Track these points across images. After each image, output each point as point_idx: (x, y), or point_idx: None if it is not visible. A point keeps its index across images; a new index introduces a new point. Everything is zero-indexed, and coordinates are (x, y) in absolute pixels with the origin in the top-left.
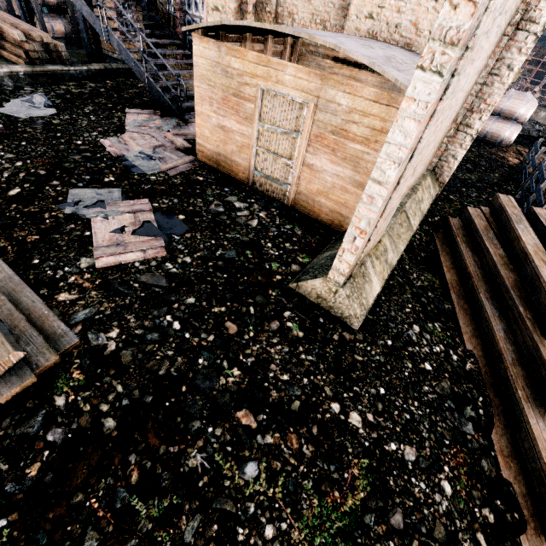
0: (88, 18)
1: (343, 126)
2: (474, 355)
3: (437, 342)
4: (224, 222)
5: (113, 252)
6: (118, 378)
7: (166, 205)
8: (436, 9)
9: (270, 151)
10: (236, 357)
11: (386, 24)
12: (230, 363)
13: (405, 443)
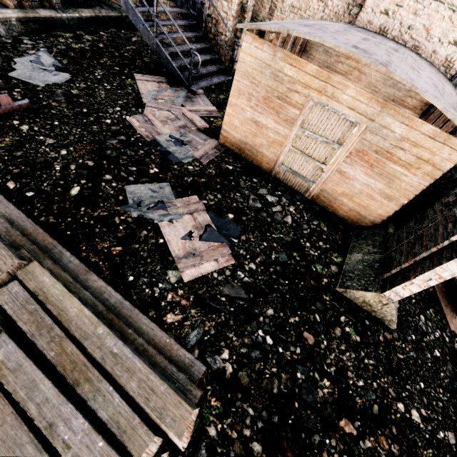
0: None
1: (389, 149)
2: (456, 334)
3: (435, 328)
4: (266, 220)
5: (194, 264)
6: (246, 401)
7: (213, 201)
8: (451, 19)
9: (303, 153)
10: (322, 367)
11: (400, 23)
12: (320, 375)
13: (447, 429)
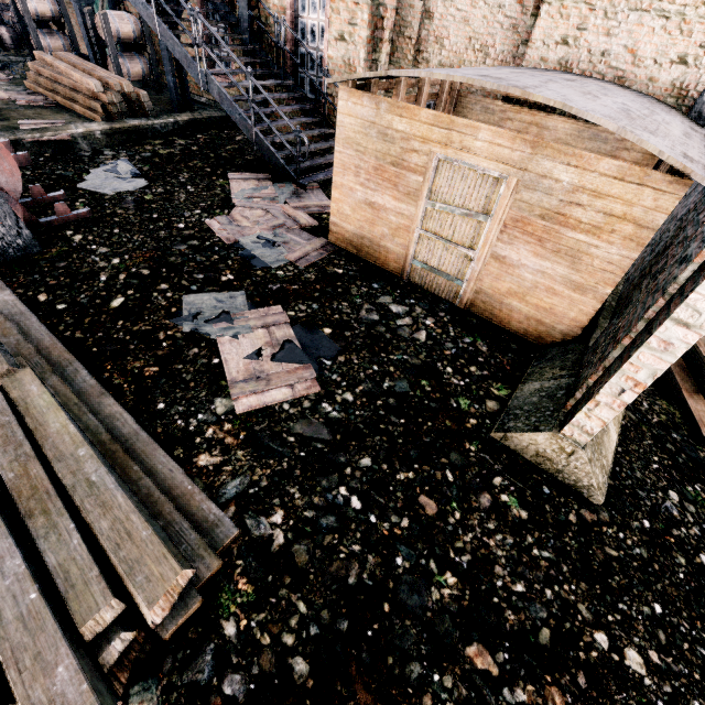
0: (181, 60)
1: (560, 209)
2: None
3: None
4: (383, 336)
5: (255, 390)
6: (296, 590)
7: (305, 313)
8: (666, 30)
9: (440, 237)
10: (445, 553)
11: (588, 51)
12: (440, 565)
13: None
